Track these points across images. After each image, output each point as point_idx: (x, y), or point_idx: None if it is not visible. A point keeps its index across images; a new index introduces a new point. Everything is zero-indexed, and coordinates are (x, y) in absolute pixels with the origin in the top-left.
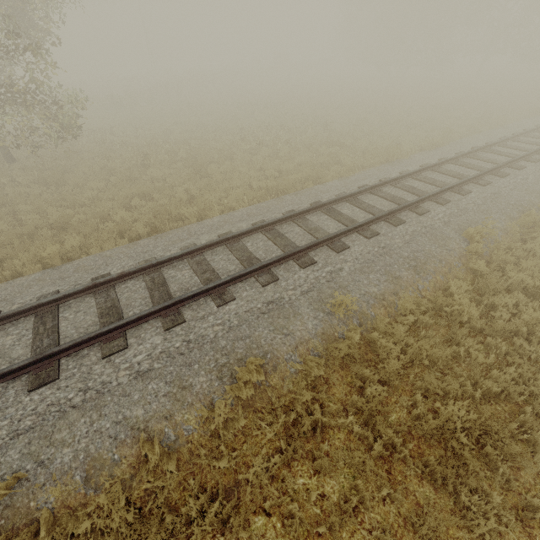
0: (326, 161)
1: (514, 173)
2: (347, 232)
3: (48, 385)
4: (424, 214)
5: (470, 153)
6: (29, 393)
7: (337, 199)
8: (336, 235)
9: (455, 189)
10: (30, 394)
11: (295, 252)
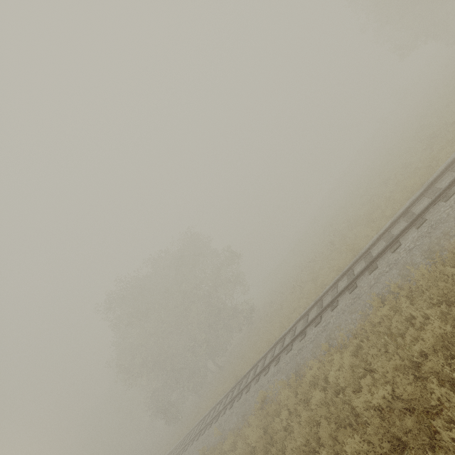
0: (296, 307)
1: (325, 318)
2: (244, 389)
3: (197, 440)
4: (265, 375)
5: (331, 287)
6: (196, 441)
7: (257, 361)
8: (239, 391)
9: (287, 348)
10: (196, 442)
11: (230, 401)
